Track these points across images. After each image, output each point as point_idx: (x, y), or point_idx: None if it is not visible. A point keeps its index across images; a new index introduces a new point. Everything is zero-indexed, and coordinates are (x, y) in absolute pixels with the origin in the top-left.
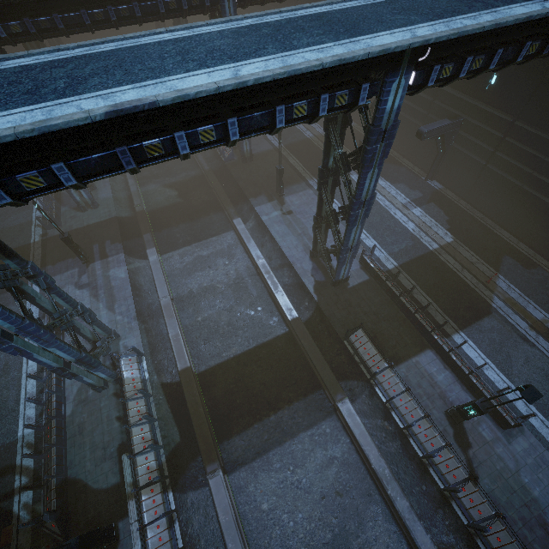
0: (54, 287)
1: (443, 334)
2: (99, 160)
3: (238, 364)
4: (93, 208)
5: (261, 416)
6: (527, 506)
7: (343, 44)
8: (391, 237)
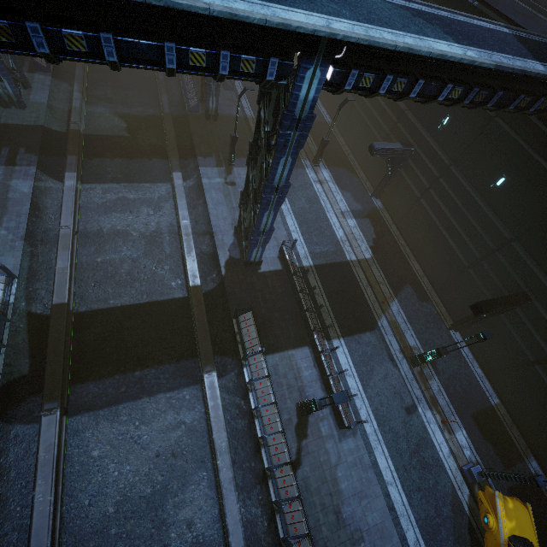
0: None
1: (326, 336)
2: None
3: (123, 314)
4: (19, 108)
5: (126, 369)
6: (331, 495)
7: (251, 2)
8: (318, 237)
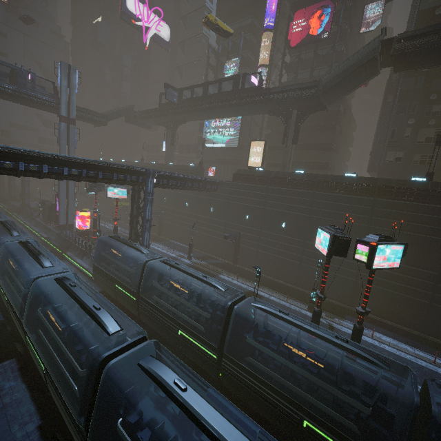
0: None
1: None
2: None
3: None
4: None
5: None
6: None
7: None
8: None
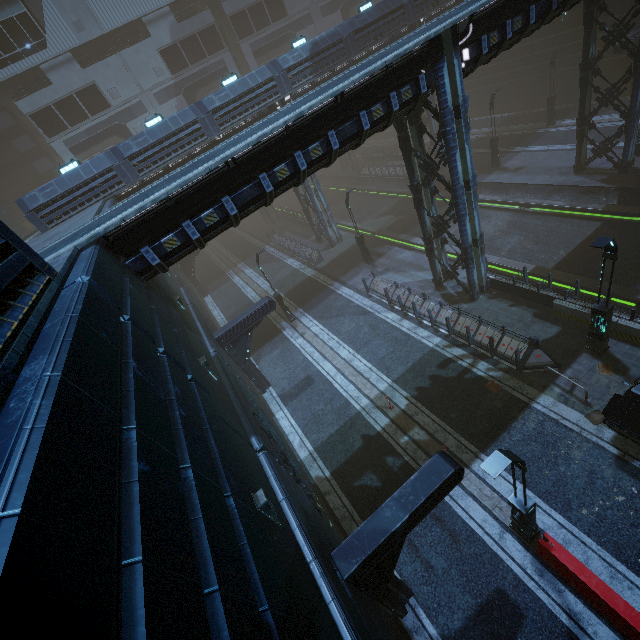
0: (434, 199)
1: None
2: (541, 6)
3: (577, 256)
4: (340, 242)
5: None
6: None
7: None
8: None
